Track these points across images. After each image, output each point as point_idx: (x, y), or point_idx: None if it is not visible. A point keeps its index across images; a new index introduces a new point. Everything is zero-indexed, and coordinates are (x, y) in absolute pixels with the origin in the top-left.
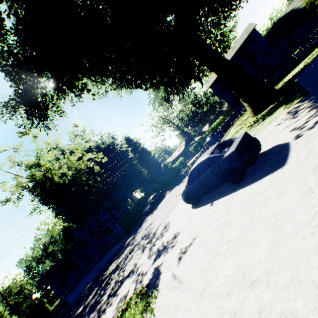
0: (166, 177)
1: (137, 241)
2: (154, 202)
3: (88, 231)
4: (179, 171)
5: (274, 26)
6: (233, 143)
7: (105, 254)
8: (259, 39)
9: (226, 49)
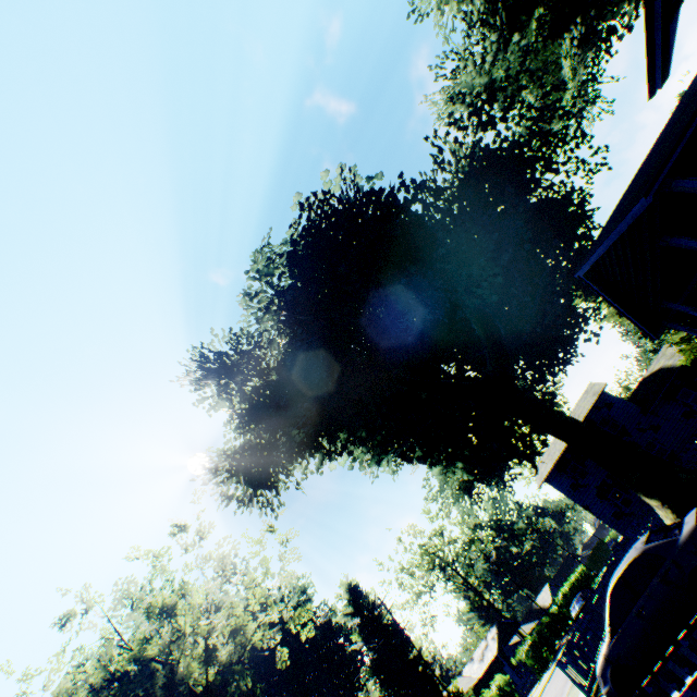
0: None
1: None
2: None
3: None
4: None
5: (638, 388)
6: (685, 521)
7: None
8: (619, 403)
9: None
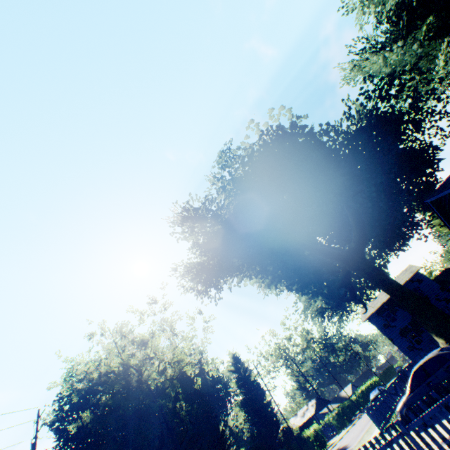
0: None
1: None
2: None
3: None
4: (314, 449)
5: (441, 273)
6: None
7: None
8: (427, 281)
9: None
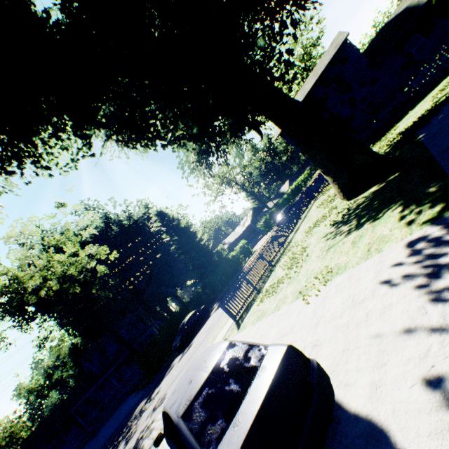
0: (218, 274)
1: (130, 446)
2: (189, 330)
3: (101, 360)
4: (239, 263)
5: (378, 36)
6: (240, 412)
7: (123, 401)
8: (354, 57)
9: (308, 73)
